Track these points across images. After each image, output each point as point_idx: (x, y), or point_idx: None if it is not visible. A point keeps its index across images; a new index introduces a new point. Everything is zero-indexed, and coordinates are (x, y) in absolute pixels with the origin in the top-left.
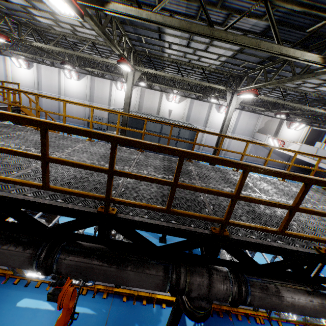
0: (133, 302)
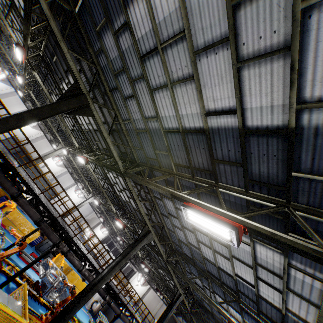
0: None
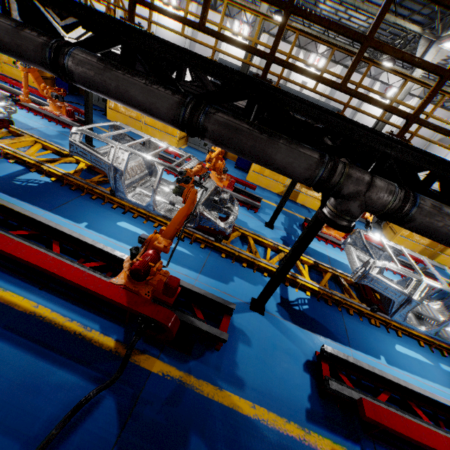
0: (232, 261)
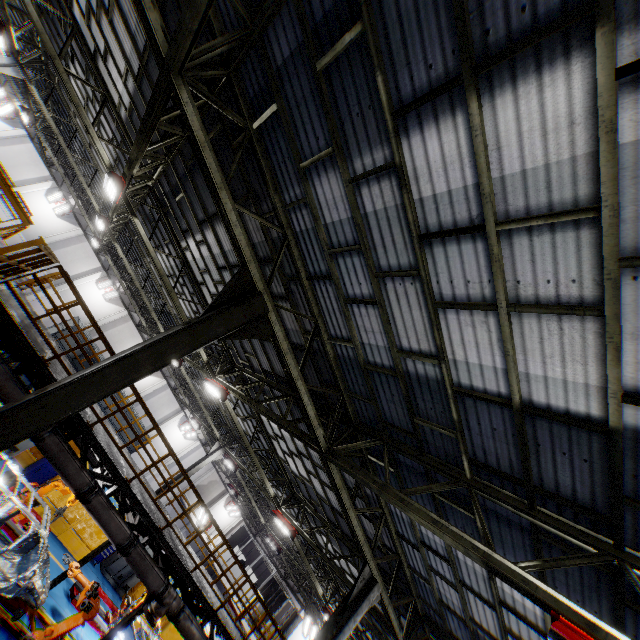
0: None
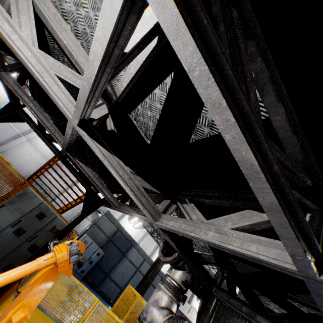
0: None
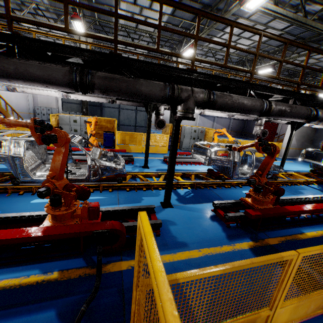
0: (136, 191)
